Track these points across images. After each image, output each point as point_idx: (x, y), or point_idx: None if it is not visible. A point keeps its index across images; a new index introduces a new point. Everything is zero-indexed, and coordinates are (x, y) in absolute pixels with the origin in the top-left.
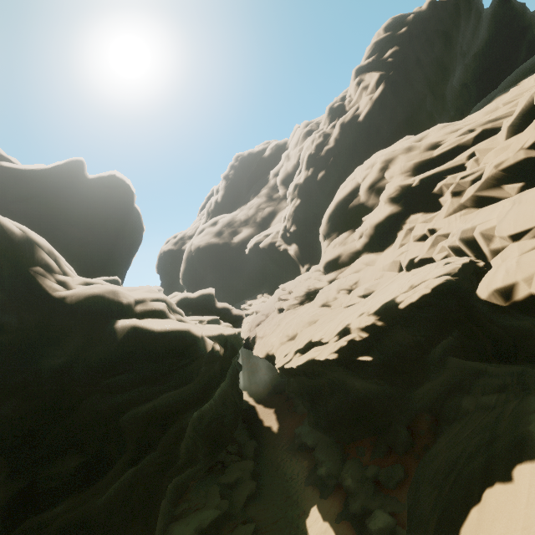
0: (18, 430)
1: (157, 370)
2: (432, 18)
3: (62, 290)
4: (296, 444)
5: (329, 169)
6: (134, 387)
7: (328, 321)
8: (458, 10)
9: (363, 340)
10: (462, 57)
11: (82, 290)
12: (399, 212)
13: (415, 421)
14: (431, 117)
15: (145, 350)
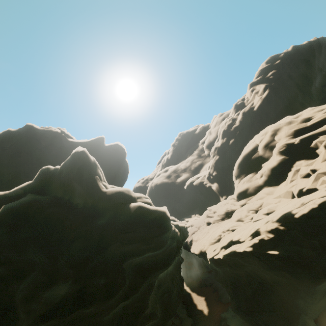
0: (82, 255)
1: (147, 234)
2: (296, 54)
3: (104, 188)
4: (222, 325)
5: (237, 138)
6: (135, 242)
7: (242, 229)
8: (312, 48)
9: (270, 239)
10: (320, 71)
11: (113, 189)
12: (287, 160)
13: (321, 316)
14: (303, 105)
15: (143, 219)
